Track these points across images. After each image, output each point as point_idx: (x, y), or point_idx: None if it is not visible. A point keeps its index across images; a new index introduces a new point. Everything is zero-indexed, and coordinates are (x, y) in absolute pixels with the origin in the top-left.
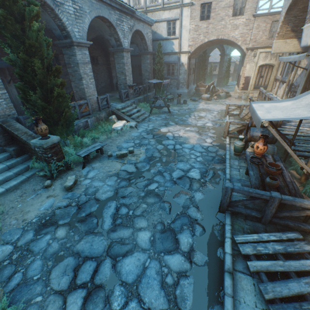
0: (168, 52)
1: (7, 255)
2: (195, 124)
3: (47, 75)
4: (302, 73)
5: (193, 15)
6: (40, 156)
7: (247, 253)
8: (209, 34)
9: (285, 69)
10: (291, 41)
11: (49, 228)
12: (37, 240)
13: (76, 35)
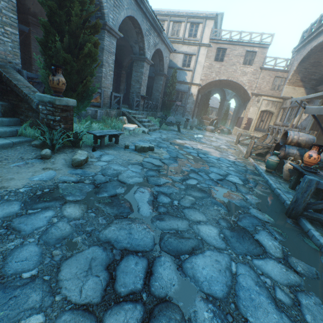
0: (180, 81)
1: None
2: (210, 144)
3: (83, 27)
4: (307, 117)
5: (209, 55)
6: (41, 119)
7: None
8: (220, 73)
9: (286, 115)
10: (299, 89)
11: (51, 203)
12: (27, 215)
13: (110, 20)
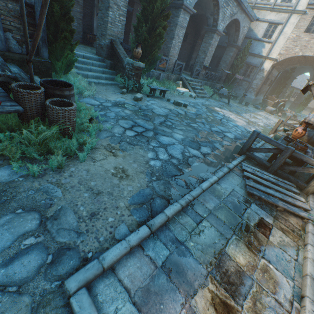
0: (255, 53)
1: (97, 104)
2: (248, 118)
3: (159, 16)
4: None
5: (300, 24)
6: (126, 73)
7: (247, 170)
8: (306, 48)
9: None
10: None
11: (121, 107)
12: (113, 107)
13: None
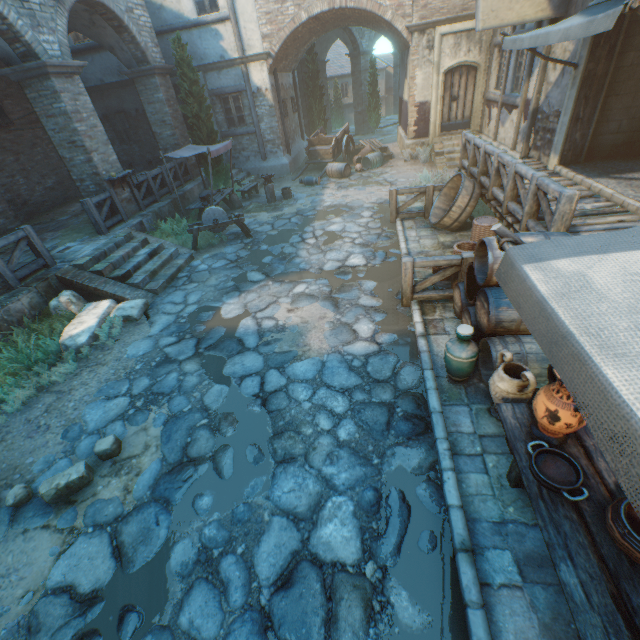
0: (214, 62)
1: None
2: (321, 267)
3: None
4: (561, 77)
5: None
6: None
7: None
8: None
9: (509, 71)
10: None
11: None
12: None
13: None
